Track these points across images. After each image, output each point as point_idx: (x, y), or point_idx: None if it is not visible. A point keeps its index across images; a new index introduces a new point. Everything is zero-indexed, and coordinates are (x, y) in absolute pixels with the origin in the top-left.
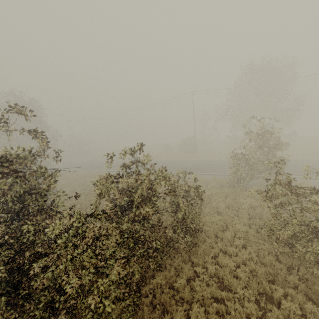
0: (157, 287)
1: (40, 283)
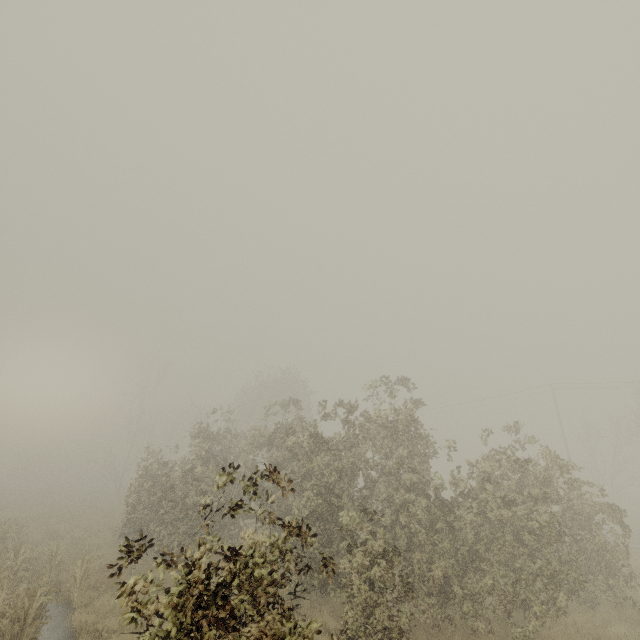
0: (578, 633)
1: (466, 521)
